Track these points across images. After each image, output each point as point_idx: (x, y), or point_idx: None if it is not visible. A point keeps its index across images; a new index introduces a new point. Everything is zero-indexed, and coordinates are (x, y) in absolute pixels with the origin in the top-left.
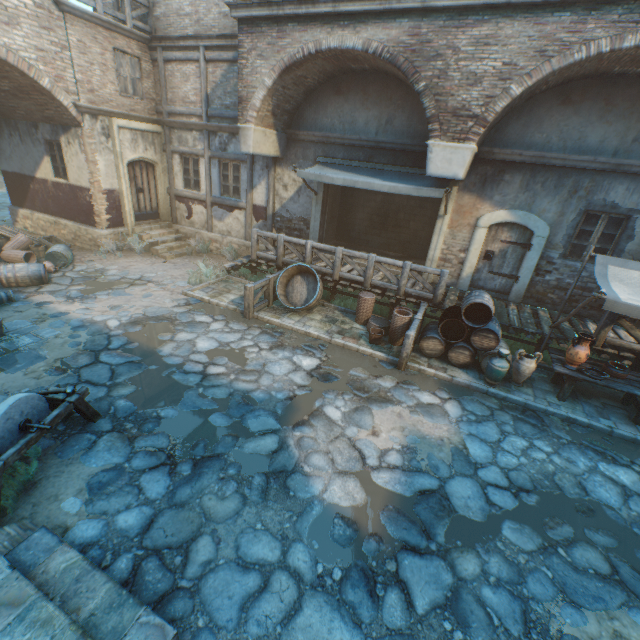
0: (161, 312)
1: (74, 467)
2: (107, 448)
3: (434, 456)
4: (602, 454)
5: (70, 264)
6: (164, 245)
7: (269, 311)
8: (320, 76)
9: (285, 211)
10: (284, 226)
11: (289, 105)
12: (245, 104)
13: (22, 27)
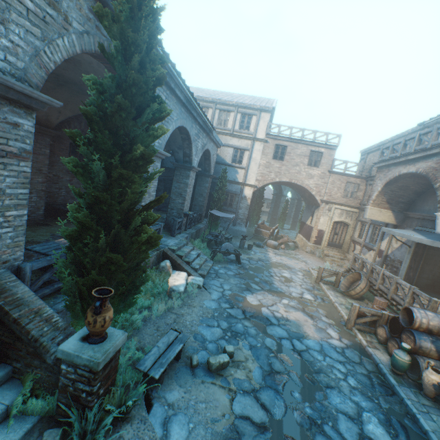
0: (290, 266)
1: (227, 264)
2: (234, 266)
3: (290, 325)
4: (390, 426)
5: (291, 250)
6: (331, 258)
7: (330, 287)
8: (419, 185)
9: (392, 255)
10: (389, 263)
11: (402, 199)
12: (369, 198)
13: (313, 179)
